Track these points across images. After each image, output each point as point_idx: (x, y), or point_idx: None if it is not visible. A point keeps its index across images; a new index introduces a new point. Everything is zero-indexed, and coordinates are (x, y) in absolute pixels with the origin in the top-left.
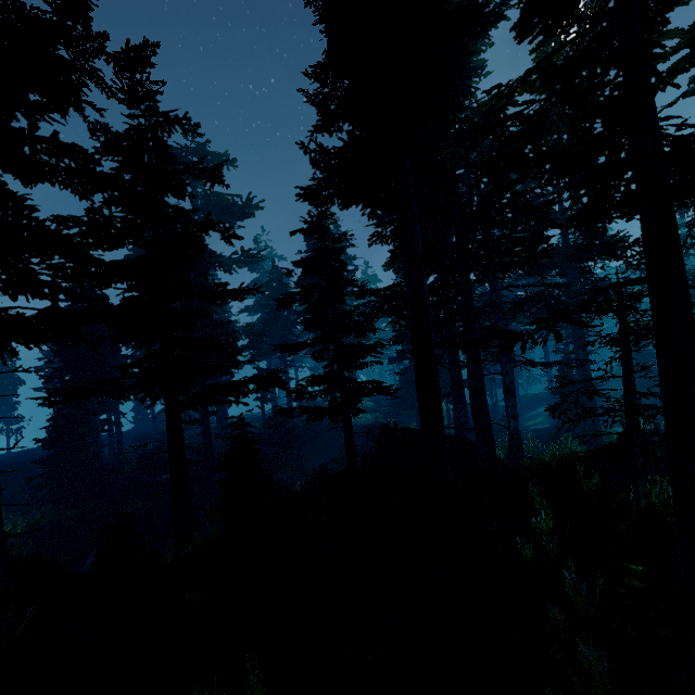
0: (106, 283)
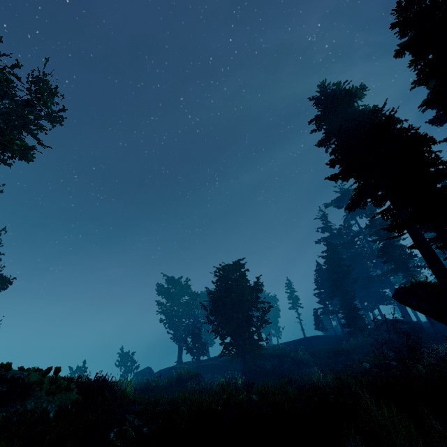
0: None
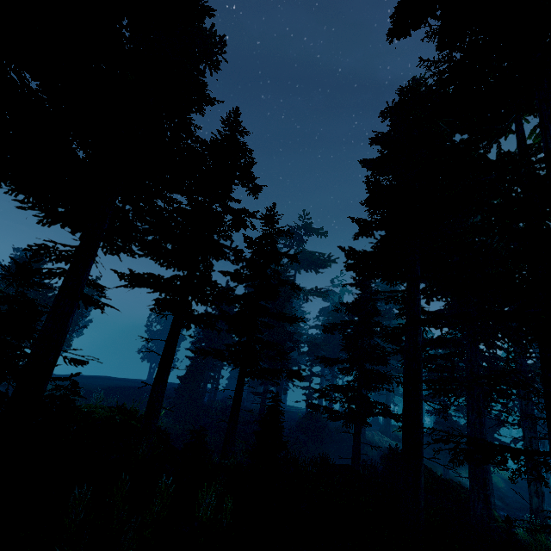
0: (232, 303)
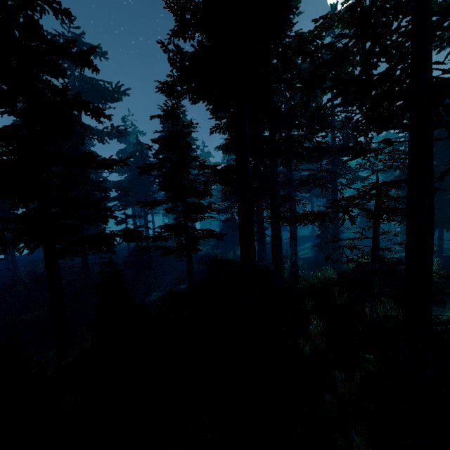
0: None
